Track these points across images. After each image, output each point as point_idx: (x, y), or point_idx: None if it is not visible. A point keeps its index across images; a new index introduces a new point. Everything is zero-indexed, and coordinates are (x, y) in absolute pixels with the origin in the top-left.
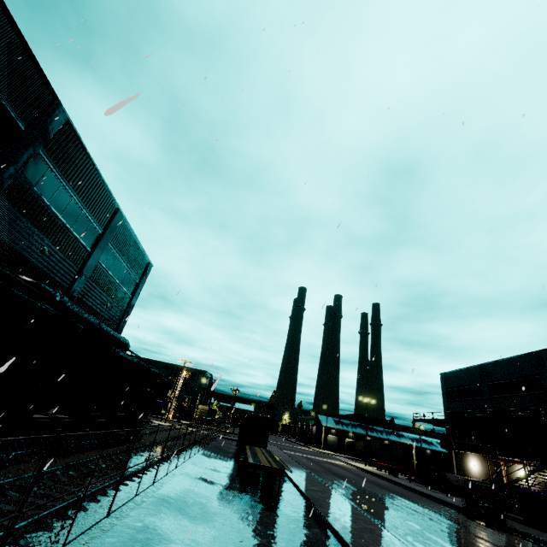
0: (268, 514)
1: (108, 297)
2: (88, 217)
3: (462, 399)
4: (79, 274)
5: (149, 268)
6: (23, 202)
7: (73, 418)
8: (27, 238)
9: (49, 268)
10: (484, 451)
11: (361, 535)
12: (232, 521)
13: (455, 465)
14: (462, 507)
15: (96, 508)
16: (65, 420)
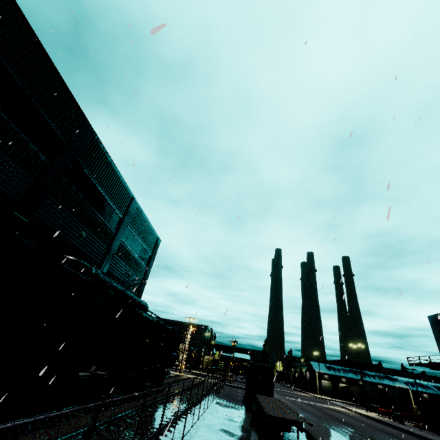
0: None
1: (130, 268)
2: (112, 206)
3: None
4: (107, 251)
5: (158, 243)
6: (66, 199)
7: (110, 374)
8: (70, 225)
9: (86, 248)
10: None
11: None
12: None
13: None
14: None
15: None
16: (104, 376)
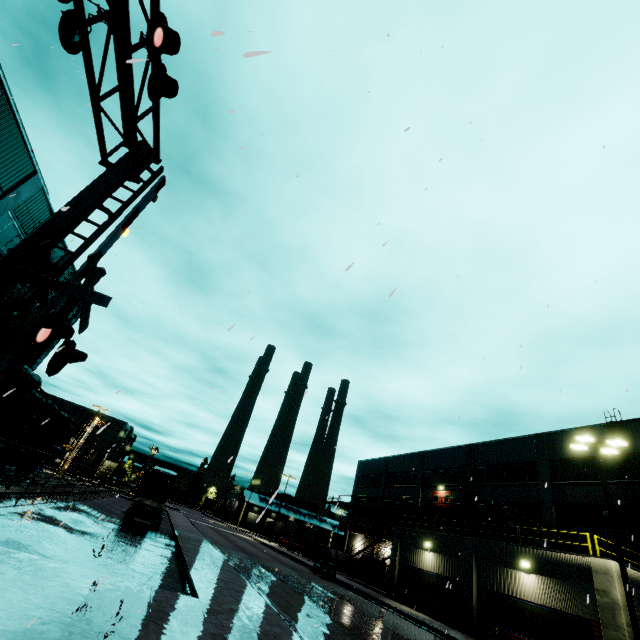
0: (137, 537)
1: None
2: None
3: (367, 486)
4: None
5: None
6: None
7: None
8: None
9: None
10: (366, 532)
11: (197, 550)
12: (104, 533)
13: (347, 545)
14: (313, 565)
15: (6, 501)
16: None
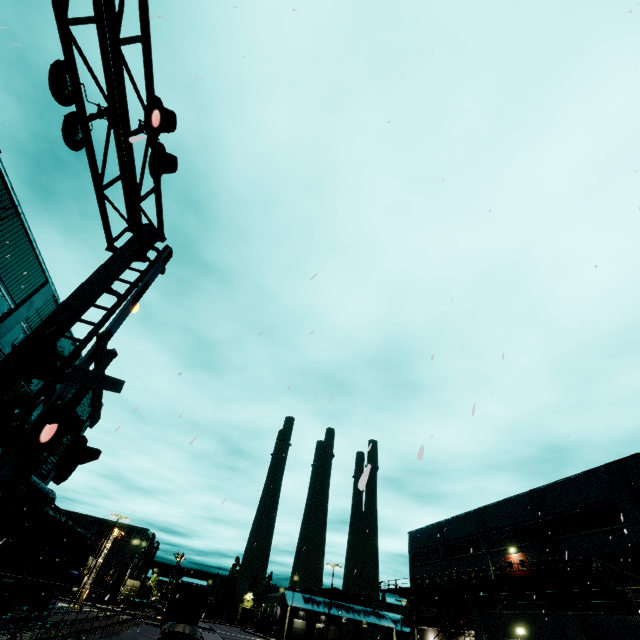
0: None
1: None
2: None
3: (425, 563)
4: None
5: None
6: None
7: None
8: None
9: None
10: (437, 624)
11: None
12: None
13: None
14: None
15: None
16: None
